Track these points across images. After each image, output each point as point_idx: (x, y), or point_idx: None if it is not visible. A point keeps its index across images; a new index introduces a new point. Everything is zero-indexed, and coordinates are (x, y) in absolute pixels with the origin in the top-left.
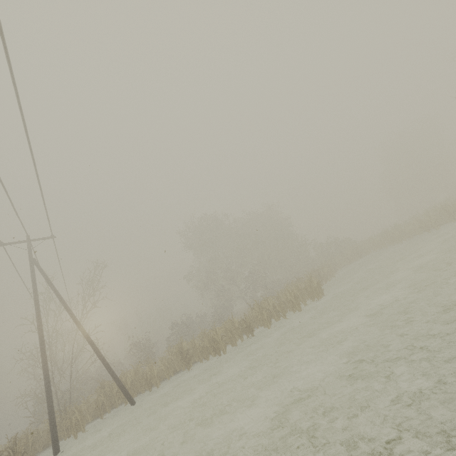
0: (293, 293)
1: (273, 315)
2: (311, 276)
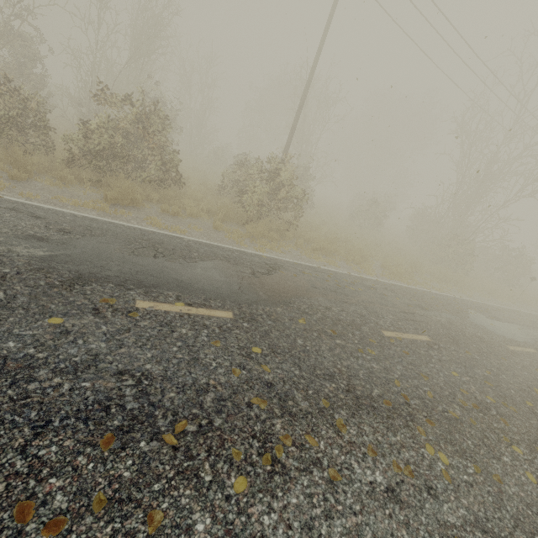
0: None
1: None
2: None
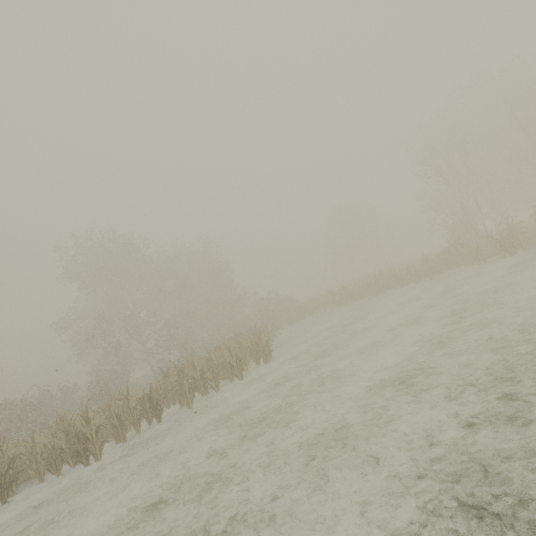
0: (235, 353)
1: (199, 387)
2: (255, 332)
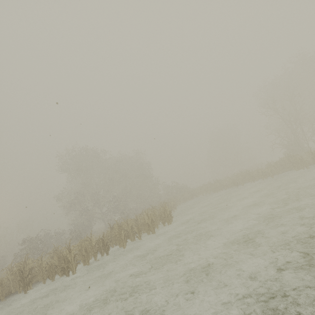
0: (151, 217)
1: (130, 236)
2: (163, 206)
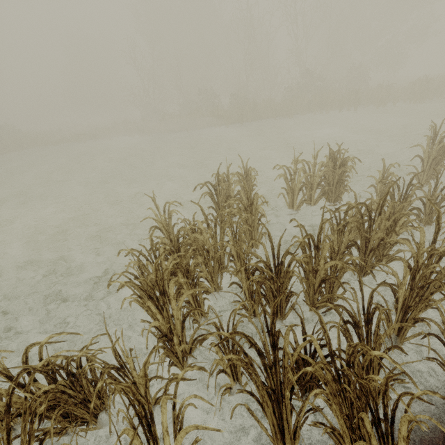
0: None
1: None
2: None
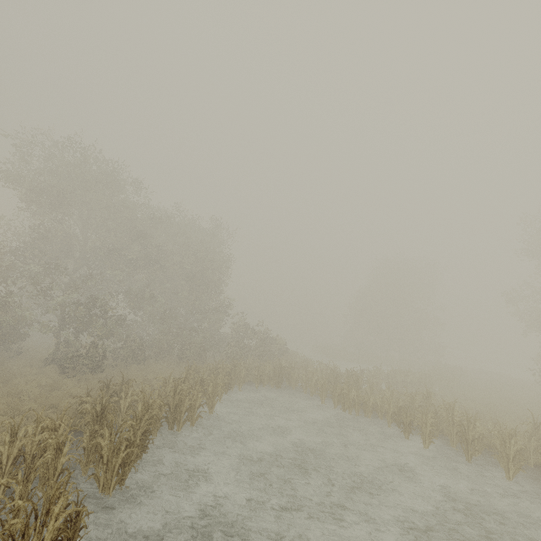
0: None
1: None
2: (141, 416)
